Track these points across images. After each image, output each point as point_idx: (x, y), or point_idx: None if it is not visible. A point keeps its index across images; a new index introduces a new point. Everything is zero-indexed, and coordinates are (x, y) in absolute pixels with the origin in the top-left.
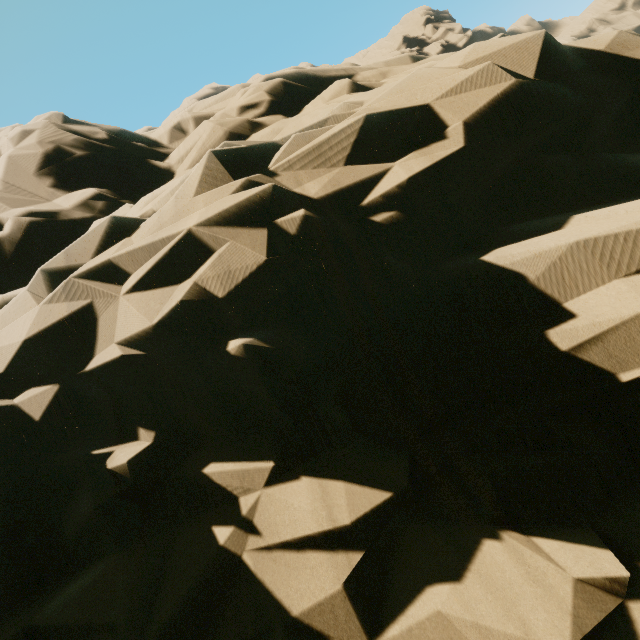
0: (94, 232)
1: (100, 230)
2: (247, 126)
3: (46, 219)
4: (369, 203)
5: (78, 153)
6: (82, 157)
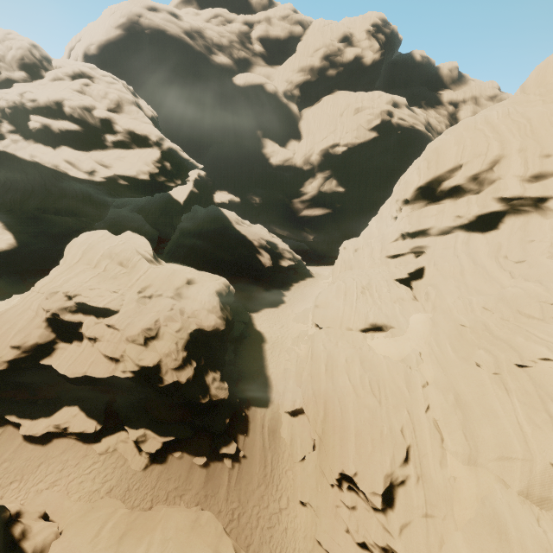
0: (4, 90)
1: (4, 90)
2: (60, 78)
3: (9, 77)
4: (26, 104)
5: (27, 61)
6: (27, 62)
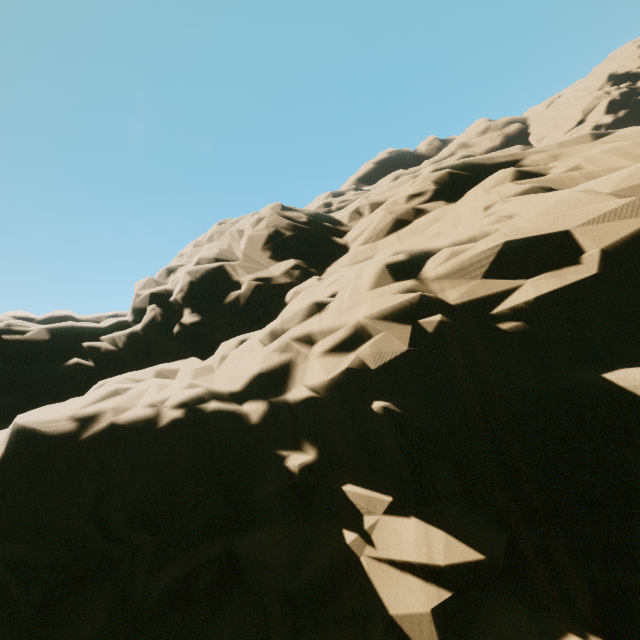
0: (299, 308)
1: (303, 307)
2: (411, 213)
3: (265, 283)
4: (497, 313)
5: (288, 234)
6: (290, 236)
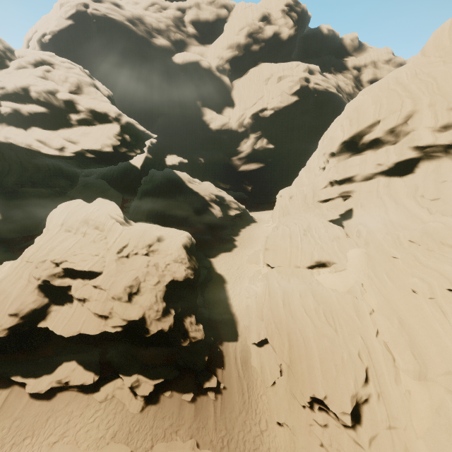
0: None
1: None
2: (23, 66)
3: None
4: None
5: None
6: None
